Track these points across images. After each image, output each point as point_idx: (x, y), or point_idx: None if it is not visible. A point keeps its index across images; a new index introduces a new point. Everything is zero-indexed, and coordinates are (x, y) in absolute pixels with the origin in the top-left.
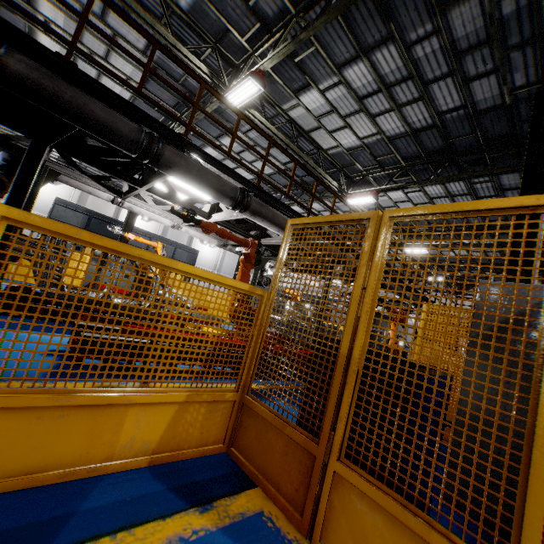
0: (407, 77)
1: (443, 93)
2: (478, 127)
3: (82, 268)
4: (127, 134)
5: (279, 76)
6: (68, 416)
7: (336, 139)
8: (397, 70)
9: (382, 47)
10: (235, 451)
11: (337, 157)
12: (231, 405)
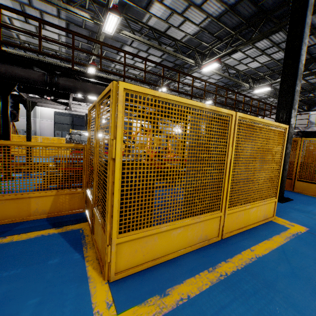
0: None
1: None
2: None
3: None
4: (37, 79)
5: (131, 2)
6: (6, 203)
7: (183, 31)
8: None
9: None
10: (86, 211)
11: (189, 42)
12: (82, 194)
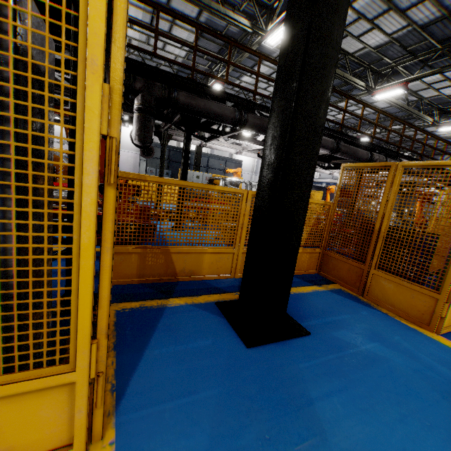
0: None
1: None
2: None
3: None
4: (229, 116)
5: None
6: None
7: (363, 42)
8: None
9: None
10: (322, 273)
11: (363, 57)
12: (318, 254)
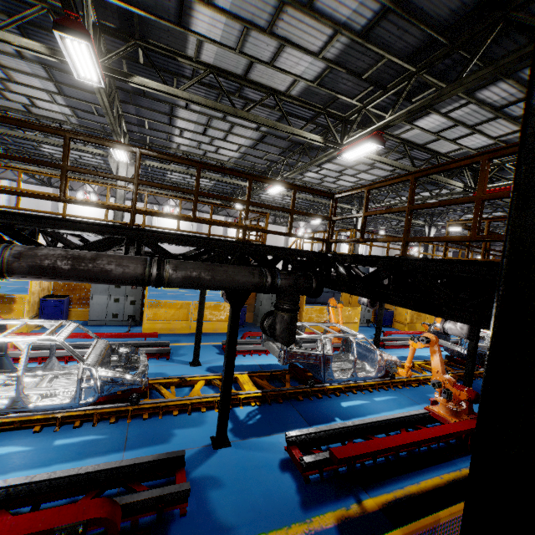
0: None
1: None
2: None
3: (358, 316)
4: None
5: None
6: None
7: None
8: None
9: None
10: None
11: None
12: None
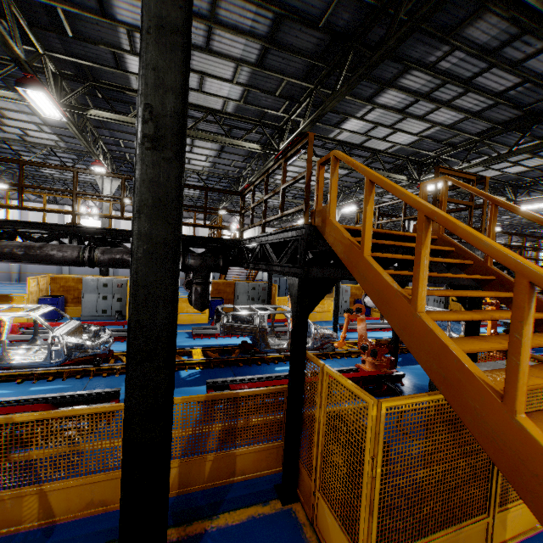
0: None
1: None
2: None
3: (331, 306)
4: None
5: (455, 158)
6: None
7: (503, 171)
8: None
9: None
10: None
11: (501, 178)
12: None
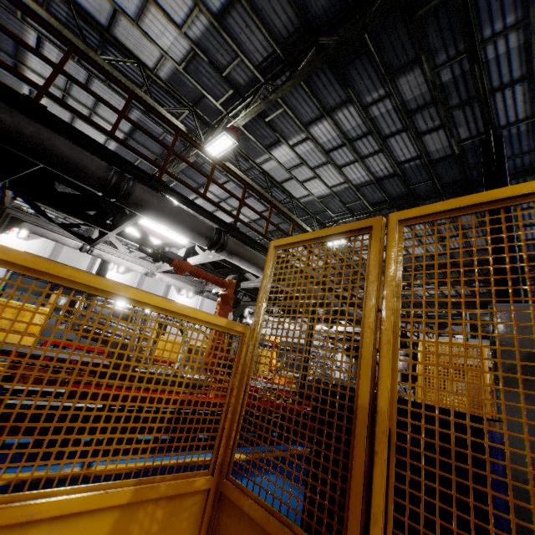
0: (367, 133)
1: (400, 146)
2: (434, 174)
3: (41, 323)
4: (94, 171)
5: (251, 133)
6: None
7: (307, 189)
8: (357, 127)
9: (342, 108)
10: None
11: (309, 205)
12: (204, 496)
